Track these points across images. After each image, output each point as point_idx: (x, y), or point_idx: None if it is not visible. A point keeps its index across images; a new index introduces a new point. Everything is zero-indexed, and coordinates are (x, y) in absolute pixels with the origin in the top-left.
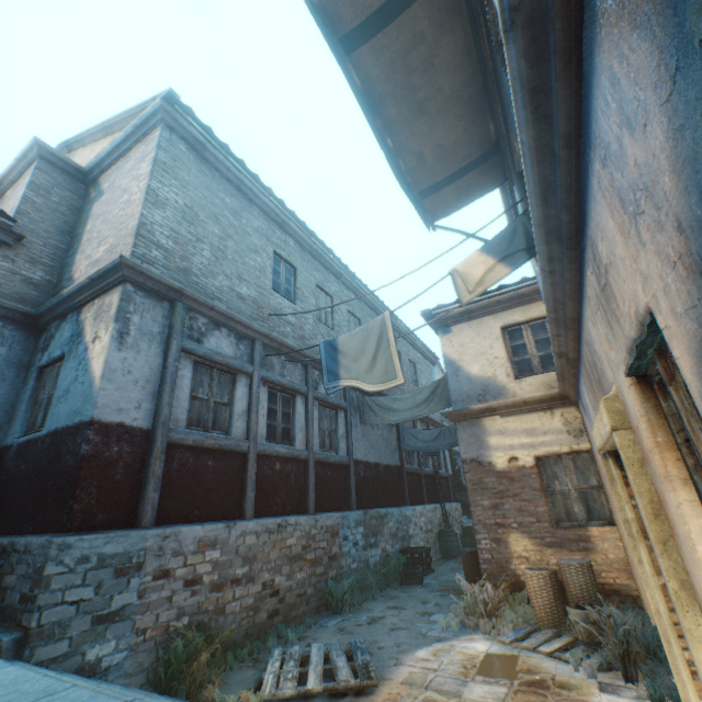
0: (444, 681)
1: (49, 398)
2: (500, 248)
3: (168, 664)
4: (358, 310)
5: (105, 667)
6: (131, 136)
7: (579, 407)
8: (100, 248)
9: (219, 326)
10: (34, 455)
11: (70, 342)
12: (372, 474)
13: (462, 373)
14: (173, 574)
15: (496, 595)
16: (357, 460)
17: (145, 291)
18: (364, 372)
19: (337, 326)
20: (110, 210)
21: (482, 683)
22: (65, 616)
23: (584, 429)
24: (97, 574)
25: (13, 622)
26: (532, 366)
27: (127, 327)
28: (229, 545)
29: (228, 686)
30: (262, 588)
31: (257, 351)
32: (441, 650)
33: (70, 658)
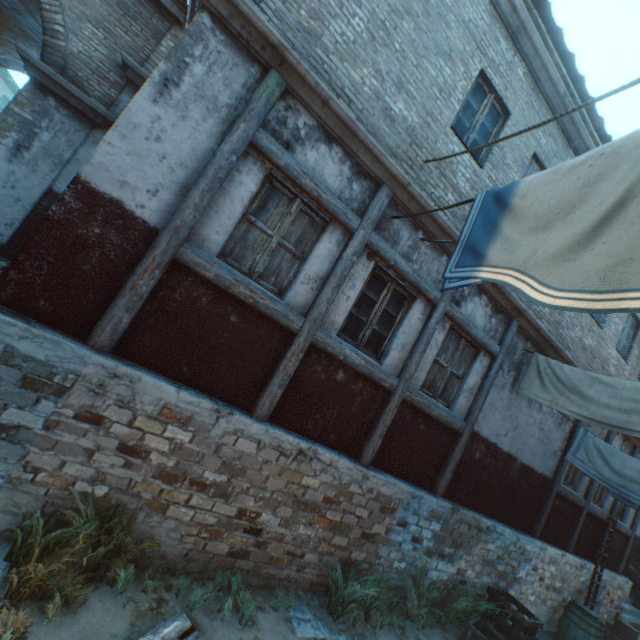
0: None
1: None
2: None
3: (27, 531)
4: None
5: None
6: None
7: None
8: None
9: (332, 140)
10: None
11: None
12: (494, 465)
13: None
14: (108, 426)
15: None
16: (477, 433)
17: (229, 36)
18: (549, 256)
19: None
20: None
21: None
22: None
23: None
24: None
25: None
26: None
27: (180, 75)
28: (209, 436)
29: (65, 625)
30: (236, 514)
31: (377, 202)
32: None
33: None
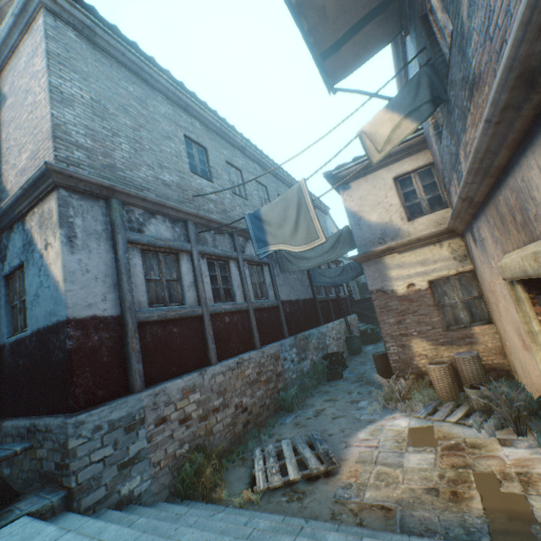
0: (387, 456)
1: (23, 302)
2: (405, 103)
3: (183, 480)
4: (263, 179)
5: (138, 495)
6: (13, 28)
7: (466, 238)
8: (22, 156)
9: (154, 214)
10: (27, 352)
11: (24, 251)
12: (295, 308)
13: (363, 222)
14: (169, 418)
15: (407, 384)
16: (283, 301)
17: (79, 193)
18: (289, 237)
19: (249, 196)
20: (18, 114)
21: (414, 453)
22: (96, 472)
23: (467, 254)
24: (111, 436)
25: (56, 483)
26: (422, 209)
27: (73, 231)
28: (205, 387)
29: (230, 484)
30: (235, 409)
31: (190, 230)
32: (376, 431)
33: (110, 498)
